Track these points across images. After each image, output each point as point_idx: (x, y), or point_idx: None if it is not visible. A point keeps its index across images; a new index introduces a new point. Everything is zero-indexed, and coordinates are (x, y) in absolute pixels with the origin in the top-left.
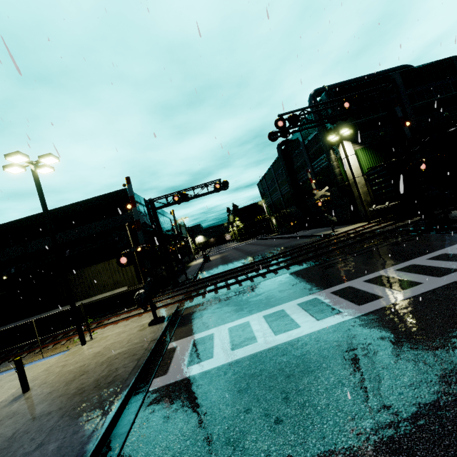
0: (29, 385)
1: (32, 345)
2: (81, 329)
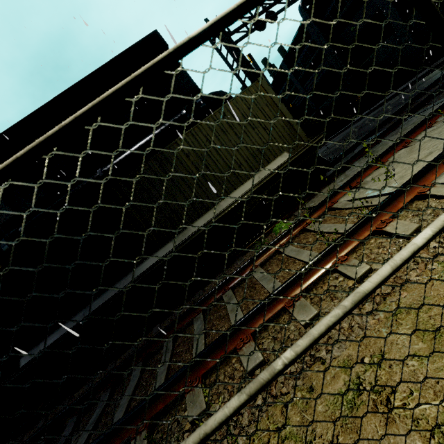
0: None
1: (145, 362)
2: None
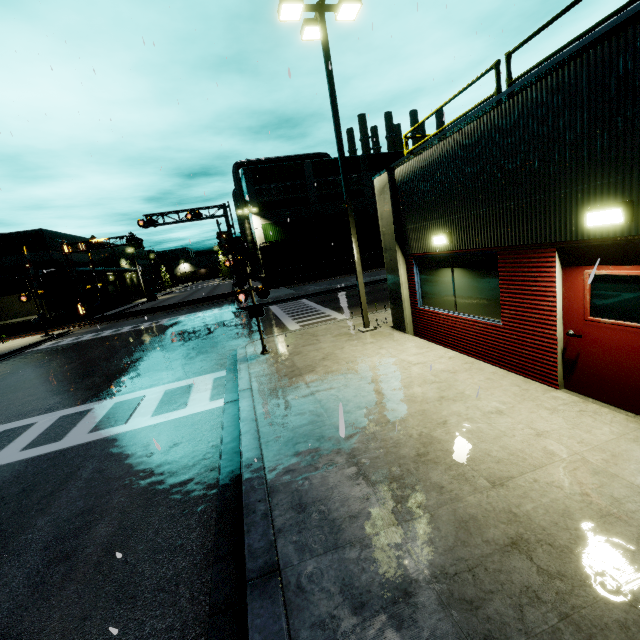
0: None
1: None
2: None
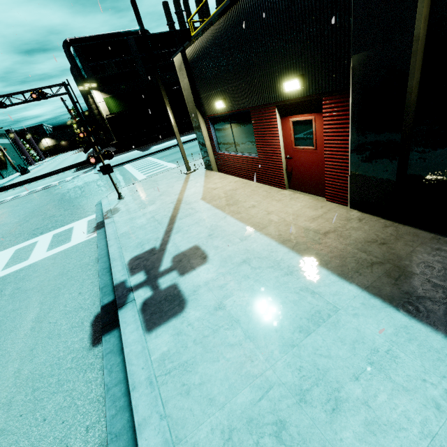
0: None
1: None
2: None
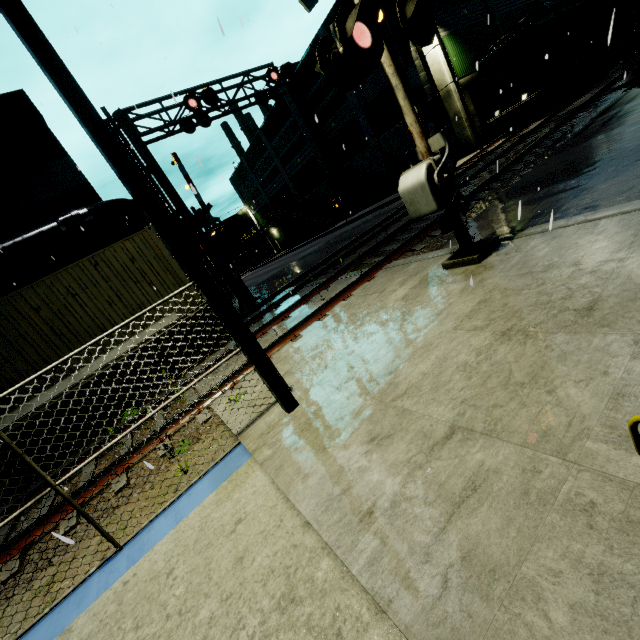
0: (551, 621)
1: None
2: (263, 355)
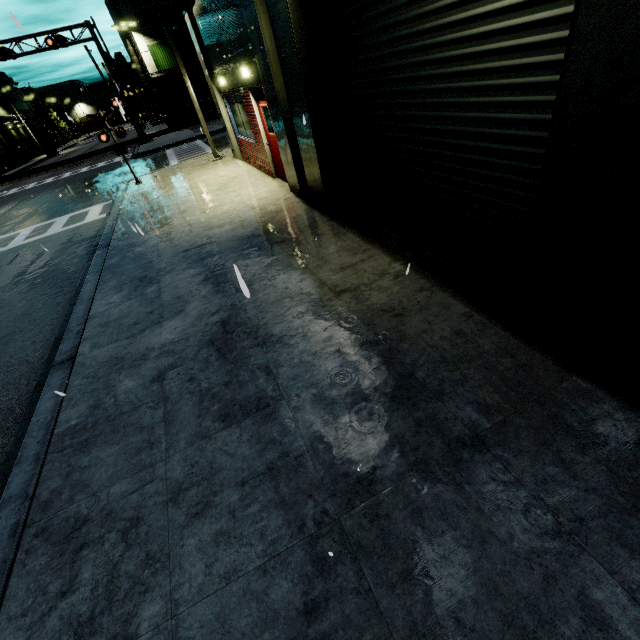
0: None
1: None
2: None
